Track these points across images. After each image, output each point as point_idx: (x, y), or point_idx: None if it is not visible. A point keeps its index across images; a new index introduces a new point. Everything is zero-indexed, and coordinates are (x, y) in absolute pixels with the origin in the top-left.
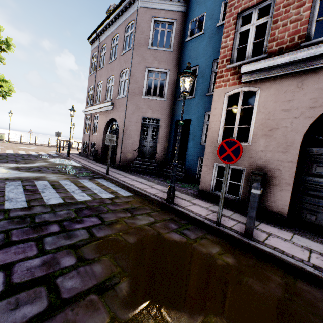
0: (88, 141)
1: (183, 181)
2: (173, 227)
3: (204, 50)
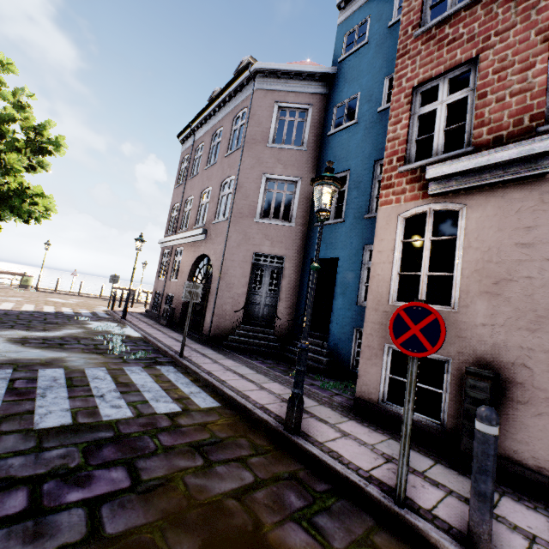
0: (162, 291)
1: (326, 373)
2: (294, 505)
3: (359, 146)
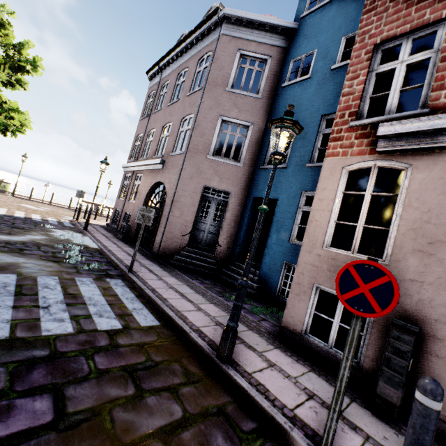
0: (121, 209)
1: (255, 297)
2: None
3: (309, 100)
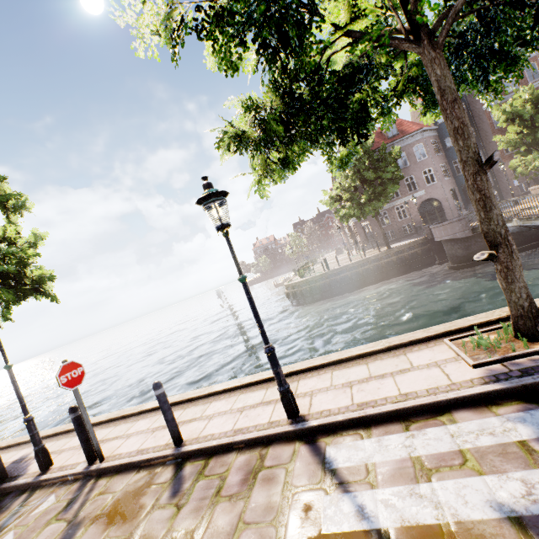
0: (395, 228)
1: None
2: None
3: None
